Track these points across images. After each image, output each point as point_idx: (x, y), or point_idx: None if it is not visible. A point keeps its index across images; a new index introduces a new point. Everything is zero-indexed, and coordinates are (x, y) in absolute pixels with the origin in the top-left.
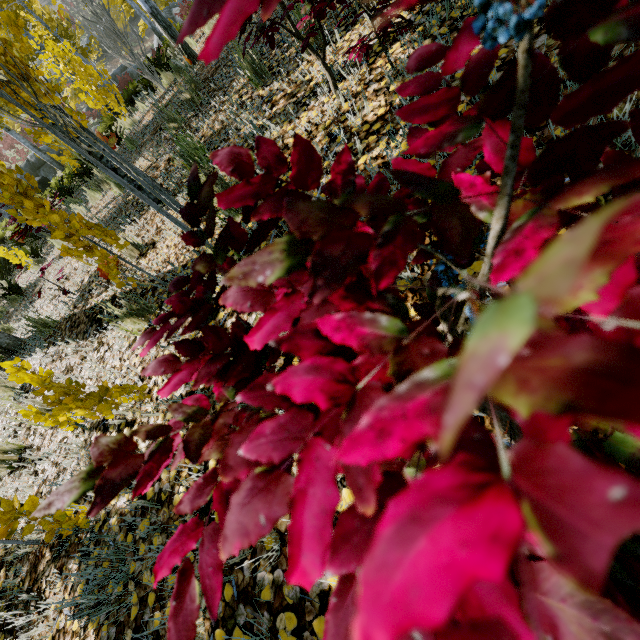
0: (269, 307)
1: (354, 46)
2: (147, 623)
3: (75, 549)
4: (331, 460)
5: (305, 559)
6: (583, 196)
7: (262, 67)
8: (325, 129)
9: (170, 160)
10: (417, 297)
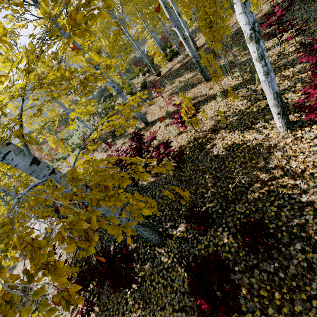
0: None
1: (288, 37)
2: (254, 123)
3: (221, 129)
4: None
5: None
6: None
7: (246, 46)
8: (275, 55)
9: None
10: (310, 71)
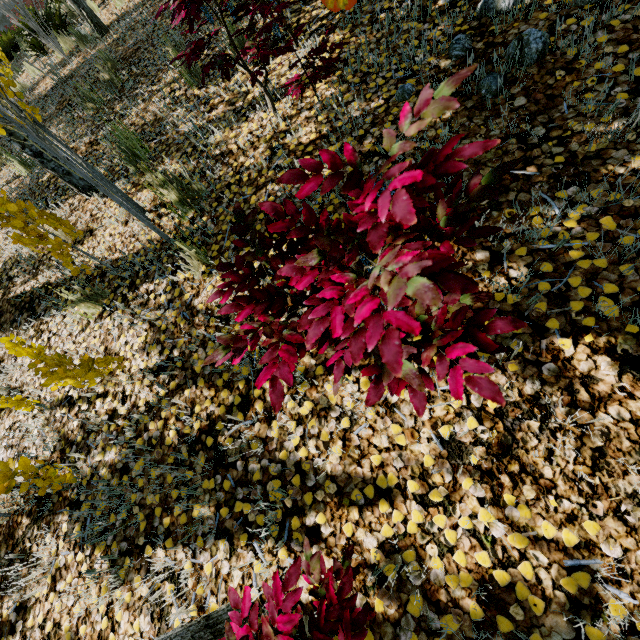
0: (304, 274)
1: (290, 82)
2: (157, 528)
3: (61, 506)
4: (341, 310)
5: (337, 331)
6: (400, 242)
7: (197, 69)
8: (266, 142)
9: (93, 144)
10: None
